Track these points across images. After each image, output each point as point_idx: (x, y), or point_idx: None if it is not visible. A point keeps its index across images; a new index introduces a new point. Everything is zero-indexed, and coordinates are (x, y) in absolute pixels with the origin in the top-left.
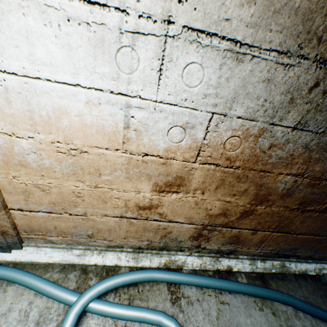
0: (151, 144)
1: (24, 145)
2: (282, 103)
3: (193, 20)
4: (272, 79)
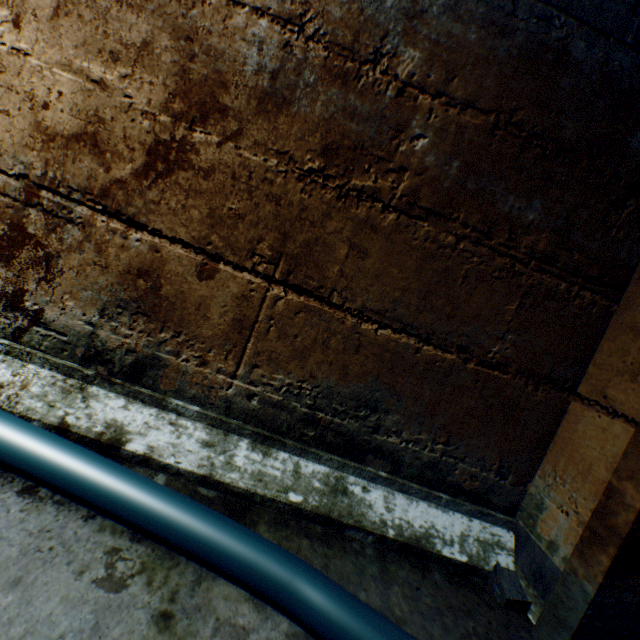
0: None
1: None
2: None
3: None
4: None
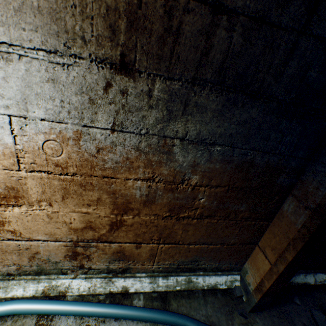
0: None
1: None
2: (84, 104)
3: None
4: (56, 79)
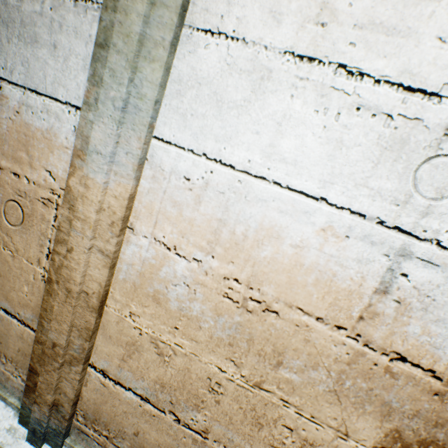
0: (422, 340)
1: (178, 268)
2: None
3: None
4: None
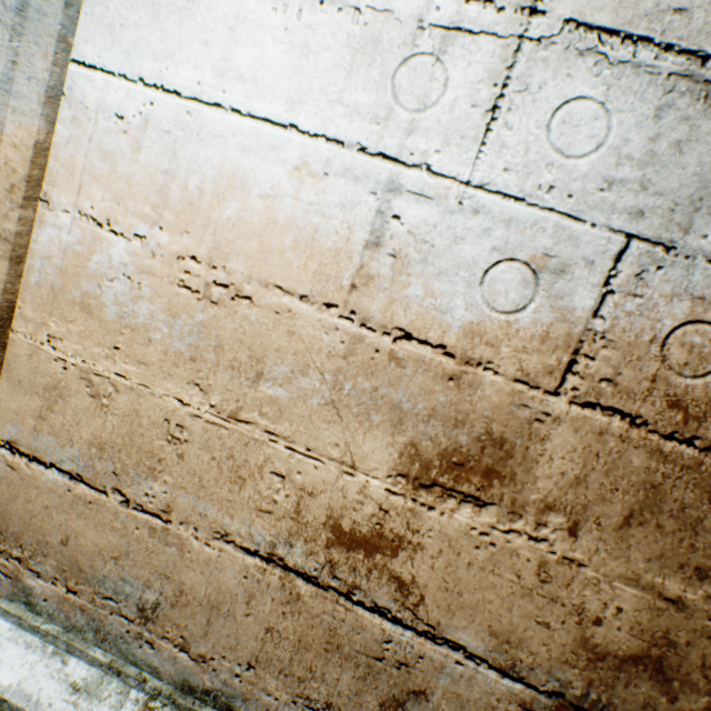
0: (428, 306)
1: (116, 254)
2: None
3: (591, 9)
4: None
